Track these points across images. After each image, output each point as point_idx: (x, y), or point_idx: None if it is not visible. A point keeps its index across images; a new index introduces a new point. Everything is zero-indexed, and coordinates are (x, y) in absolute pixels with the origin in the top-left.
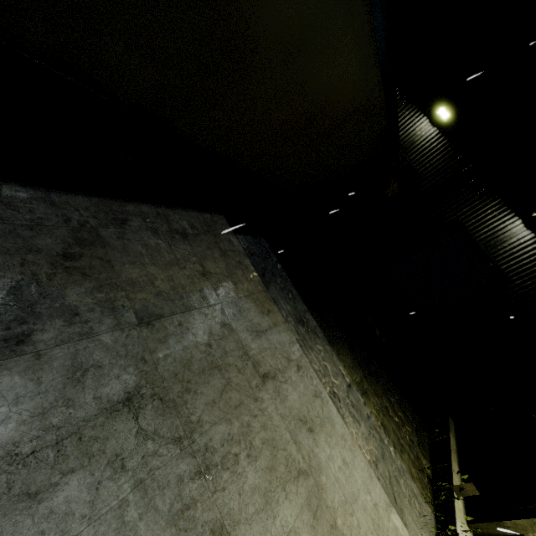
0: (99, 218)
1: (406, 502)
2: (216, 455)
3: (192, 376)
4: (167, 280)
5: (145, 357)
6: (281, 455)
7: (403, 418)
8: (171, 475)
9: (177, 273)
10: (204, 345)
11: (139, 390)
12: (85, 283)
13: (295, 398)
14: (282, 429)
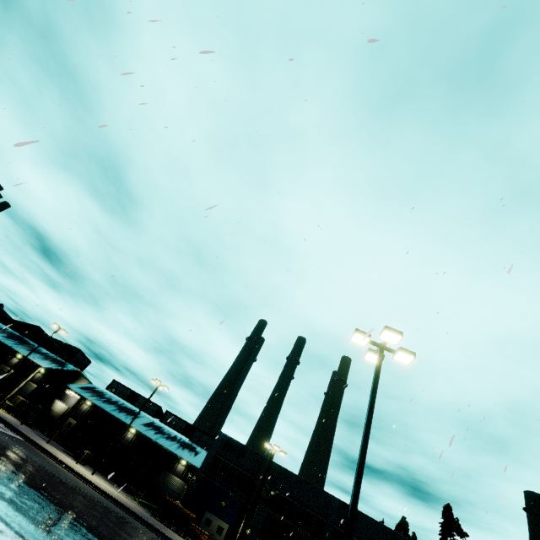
0: None
1: None
2: None
3: None
4: None
5: None
6: None
7: None
8: None
9: None
10: None
11: None
12: None
13: None
14: None
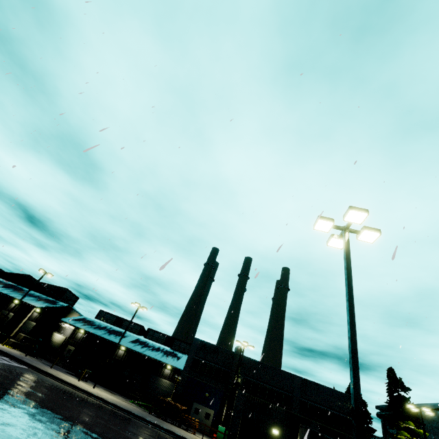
0: None
1: None
2: None
3: None
4: None
5: None
6: None
7: None
8: None
9: None
10: None
11: None
12: None
13: None
14: None
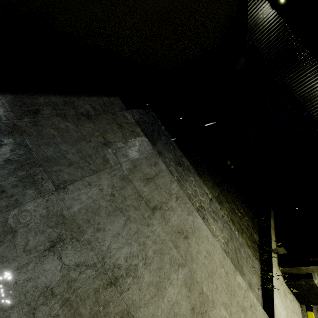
0: (14, 111)
1: (244, 261)
2: (122, 268)
3: (101, 219)
4: (77, 152)
5: (63, 213)
6: (167, 257)
7: (243, 213)
8: (89, 290)
9: (84, 146)
10: (109, 196)
11: (60, 238)
12: (7, 166)
13: (175, 219)
14: (167, 241)
